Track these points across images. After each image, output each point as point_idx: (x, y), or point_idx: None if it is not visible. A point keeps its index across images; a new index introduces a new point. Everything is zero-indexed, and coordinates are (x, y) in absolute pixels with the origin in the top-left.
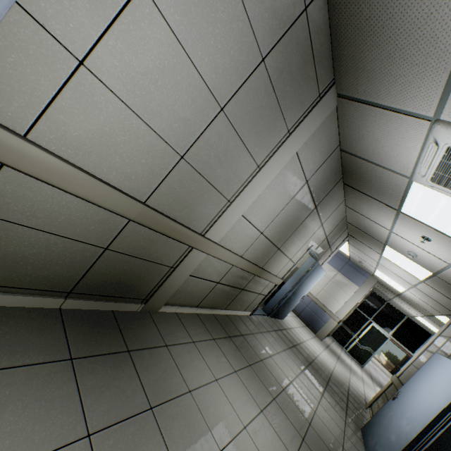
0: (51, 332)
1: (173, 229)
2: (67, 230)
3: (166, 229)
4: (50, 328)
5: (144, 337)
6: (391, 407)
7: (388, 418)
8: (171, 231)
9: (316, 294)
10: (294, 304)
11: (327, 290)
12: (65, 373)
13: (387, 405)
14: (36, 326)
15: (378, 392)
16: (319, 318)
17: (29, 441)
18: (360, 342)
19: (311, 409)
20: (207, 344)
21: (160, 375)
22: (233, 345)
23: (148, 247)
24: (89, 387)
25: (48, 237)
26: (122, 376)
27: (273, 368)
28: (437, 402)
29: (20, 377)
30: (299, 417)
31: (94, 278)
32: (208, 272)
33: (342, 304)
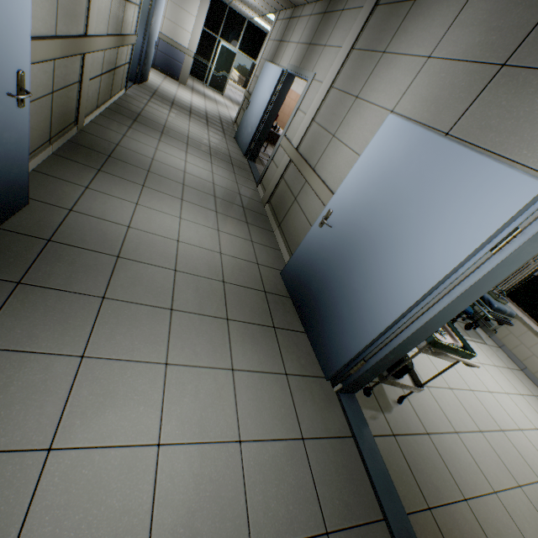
0: (74, 165)
1: (76, 46)
2: (38, 92)
3: (73, 50)
4: (70, 164)
5: (104, 146)
6: (247, 115)
7: (247, 122)
8: (75, 50)
9: (161, 28)
10: (151, 58)
11: (170, 18)
12: (107, 175)
13: (245, 115)
14: (65, 166)
15: (238, 110)
16: (175, 60)
17: (132, 194)
18: (216, 70)
19: (207, 140)
20: (132, 133)
21: (135, 160)
22: (143, 126)
23: (66, 75)
24: (121, 175)
25: (35, 105)
26: (124, 167)
27: (174, 129)
28: (267, 98)
29: (99, 183)
30: (204, 147)
31: (55, 122)
32: (95, 69)
33: (191, 32)
